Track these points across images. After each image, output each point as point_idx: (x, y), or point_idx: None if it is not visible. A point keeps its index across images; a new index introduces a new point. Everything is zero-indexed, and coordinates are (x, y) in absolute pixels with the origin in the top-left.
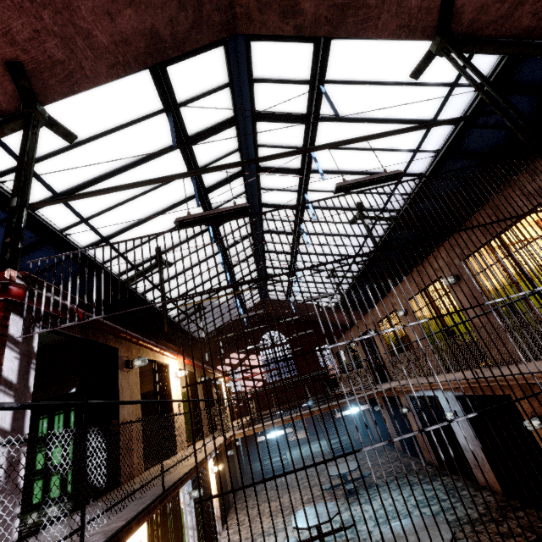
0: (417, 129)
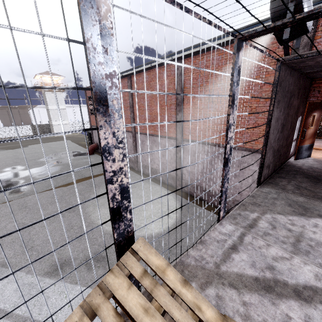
0: None
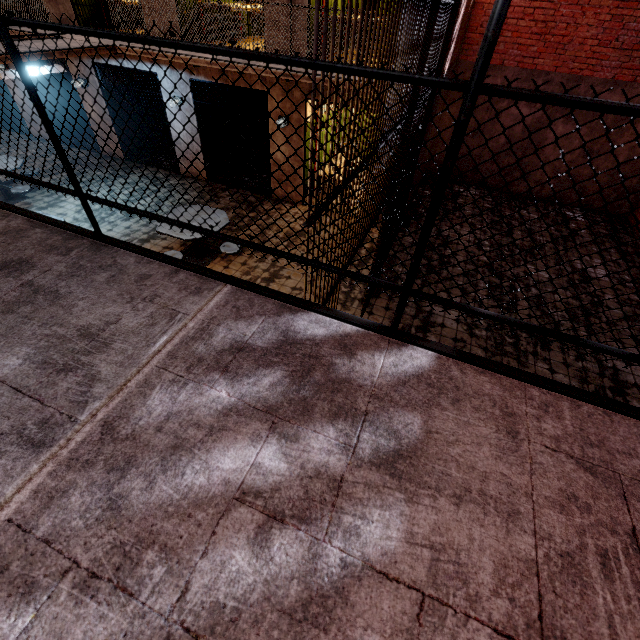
0: None
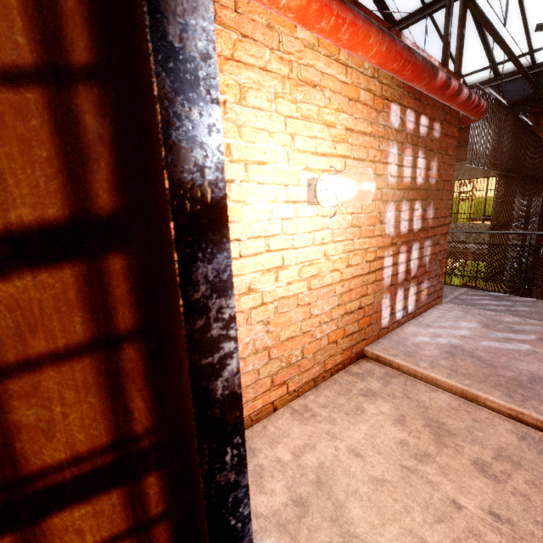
0: (539, 93)
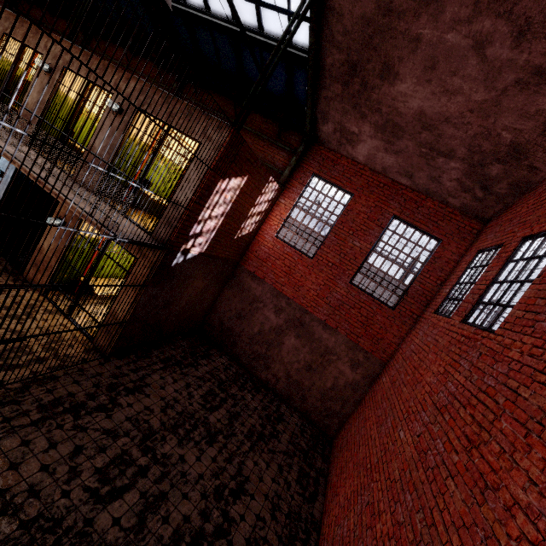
0: None
